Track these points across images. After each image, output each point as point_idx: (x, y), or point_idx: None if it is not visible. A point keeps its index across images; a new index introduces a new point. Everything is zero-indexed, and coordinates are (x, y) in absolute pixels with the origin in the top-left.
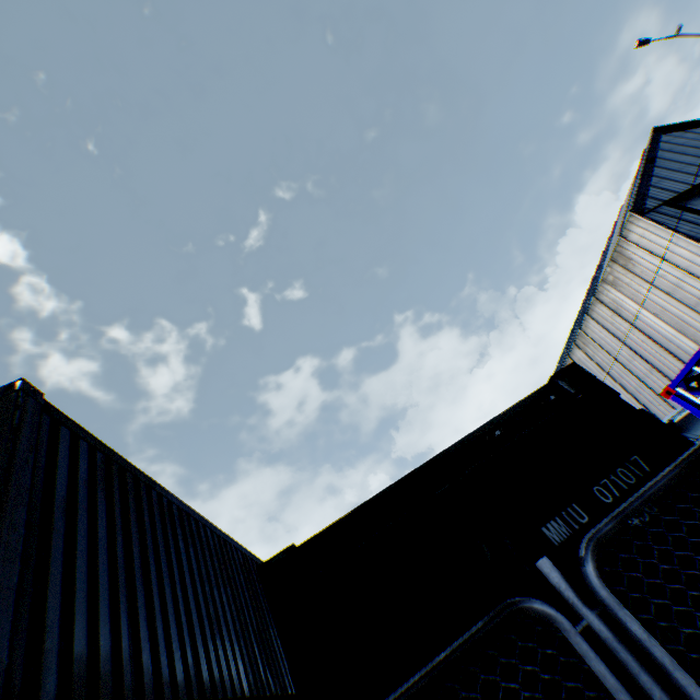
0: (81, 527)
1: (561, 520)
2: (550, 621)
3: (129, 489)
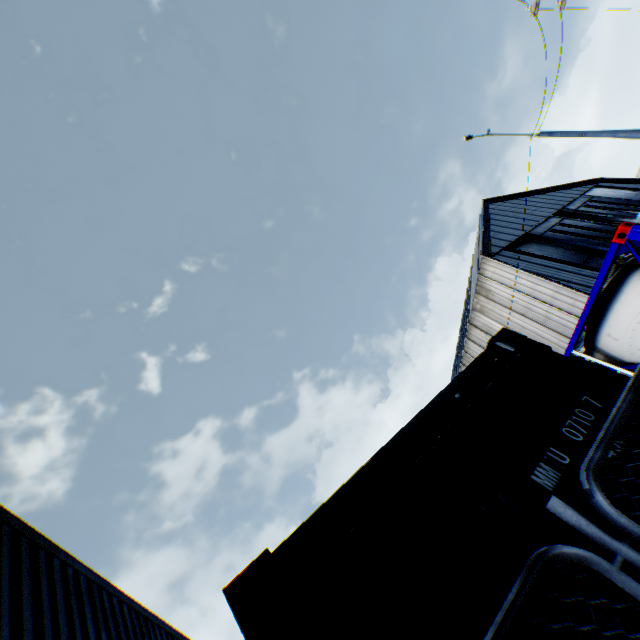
0: None
1: (546, 463)
2: (586, 565)
3: (24, 558)
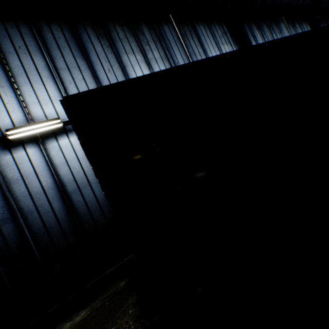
0: None
1: None
2: None
3: None
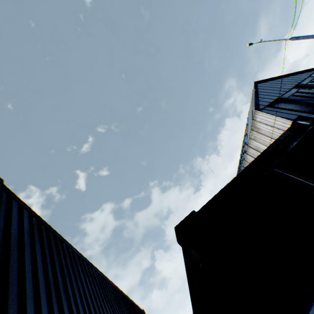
0: (27, 256)
1: None
2: None
3: (51, 240)
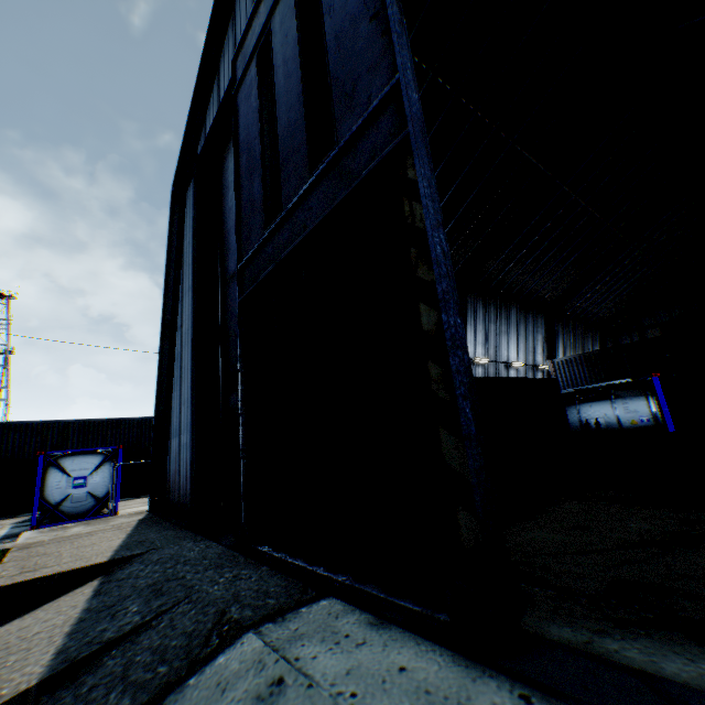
0: None
1: None
2: None
3: None
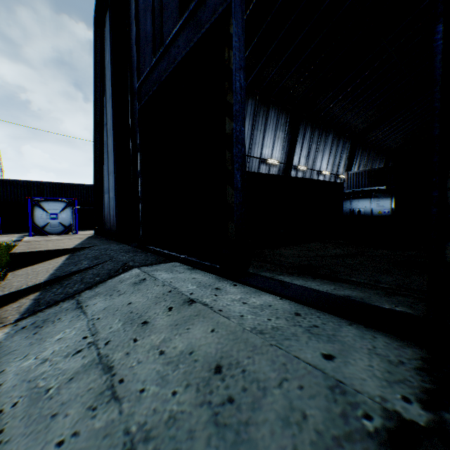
0: None
1: None
2: None
3: None
